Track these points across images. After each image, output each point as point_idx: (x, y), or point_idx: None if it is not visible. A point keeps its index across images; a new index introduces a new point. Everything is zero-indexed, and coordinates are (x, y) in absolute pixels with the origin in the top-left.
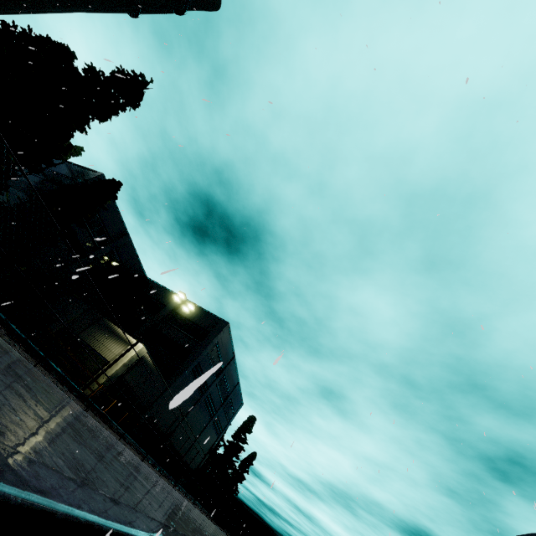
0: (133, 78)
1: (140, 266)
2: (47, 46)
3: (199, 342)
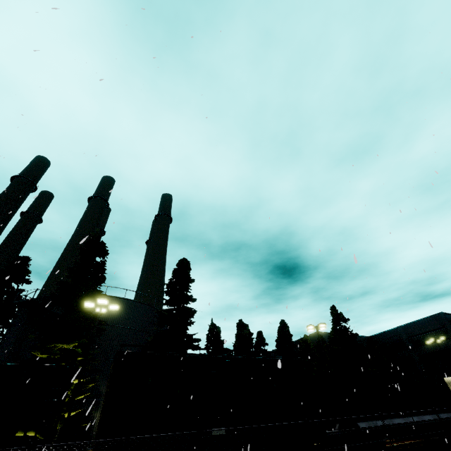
0: (335, 314)
1: (361, 337)
2: (282, 331)
3: (450, 338)
